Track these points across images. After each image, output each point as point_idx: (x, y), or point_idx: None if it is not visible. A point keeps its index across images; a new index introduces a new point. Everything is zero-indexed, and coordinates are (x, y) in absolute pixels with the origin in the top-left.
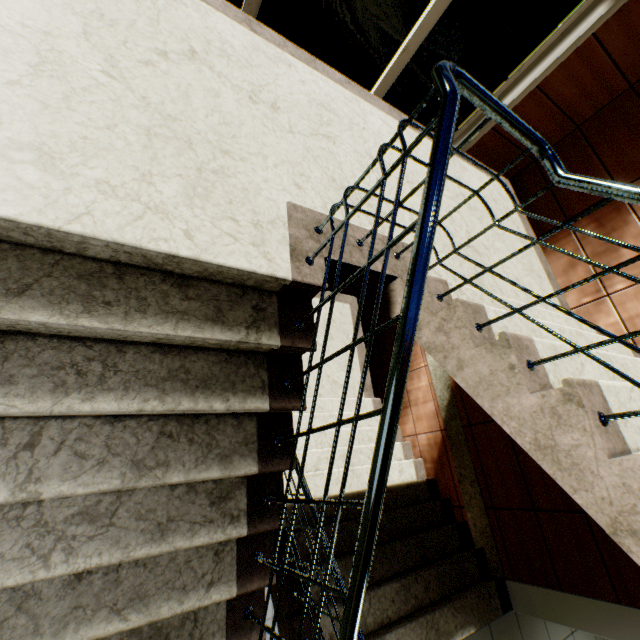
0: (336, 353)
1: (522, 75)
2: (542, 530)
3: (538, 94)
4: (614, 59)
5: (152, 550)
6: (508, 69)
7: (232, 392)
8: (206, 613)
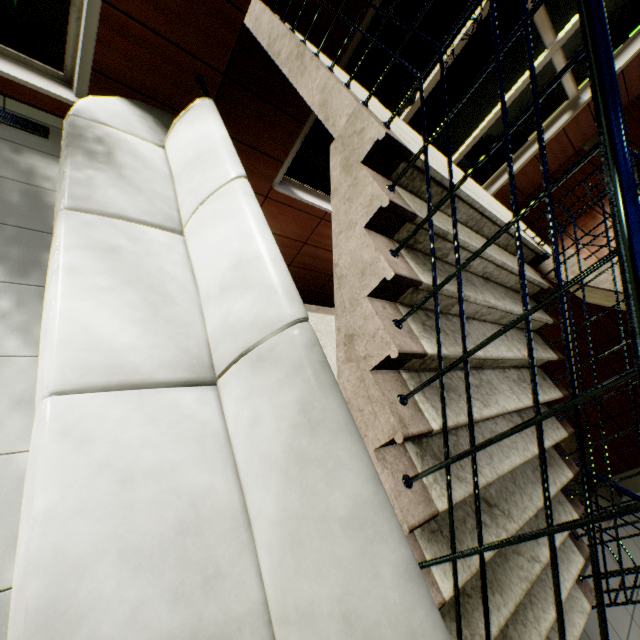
0: (598, 275)
1: (524, 150)
2: (622, 429)
3: (534, 159)
4: (569, 139)
5: (547, 397)
6: (517, 147)
7: (540, 312)
8: (552, 454)
